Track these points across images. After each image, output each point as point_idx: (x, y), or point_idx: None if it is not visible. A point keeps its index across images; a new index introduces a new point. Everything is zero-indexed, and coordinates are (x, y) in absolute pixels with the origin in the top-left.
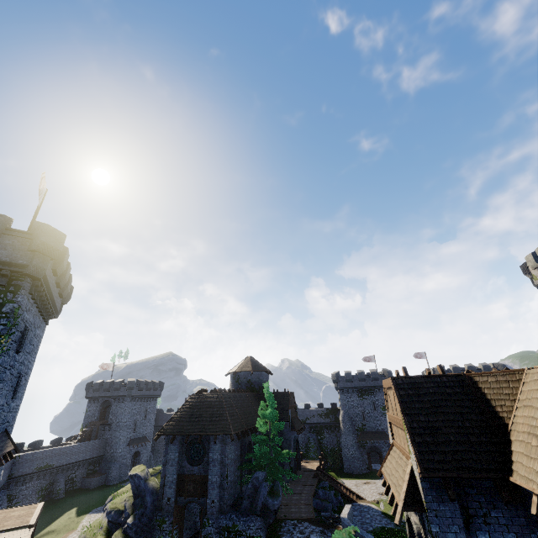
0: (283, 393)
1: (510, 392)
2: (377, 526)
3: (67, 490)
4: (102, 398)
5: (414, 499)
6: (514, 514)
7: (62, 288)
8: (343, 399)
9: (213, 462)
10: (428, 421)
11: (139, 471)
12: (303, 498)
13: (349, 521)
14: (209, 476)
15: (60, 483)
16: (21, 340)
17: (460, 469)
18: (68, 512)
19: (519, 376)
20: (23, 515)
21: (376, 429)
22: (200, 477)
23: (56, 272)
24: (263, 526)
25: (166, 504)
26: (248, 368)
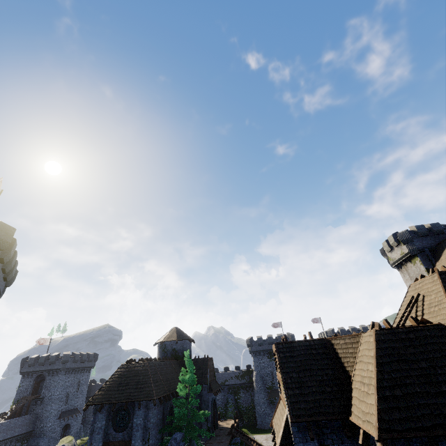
0: (203, 359)
1: (353, 351)
2: None
3: None
4: (37, 373)
5: (287, 442)
6: (355, 445)
7: (7, 273)
8: (256, 361)
9: (136, 427)
10: (298, 377)
11: (67, 442)
12: None
13: None
14: (132, 441)
15: None
16: None
17: (318, 414)
18: None
19: (358, 338)
20: None
21: None
22: (124, 443)
23: (3, 260)
24: None
25: None
26: (173, 338)
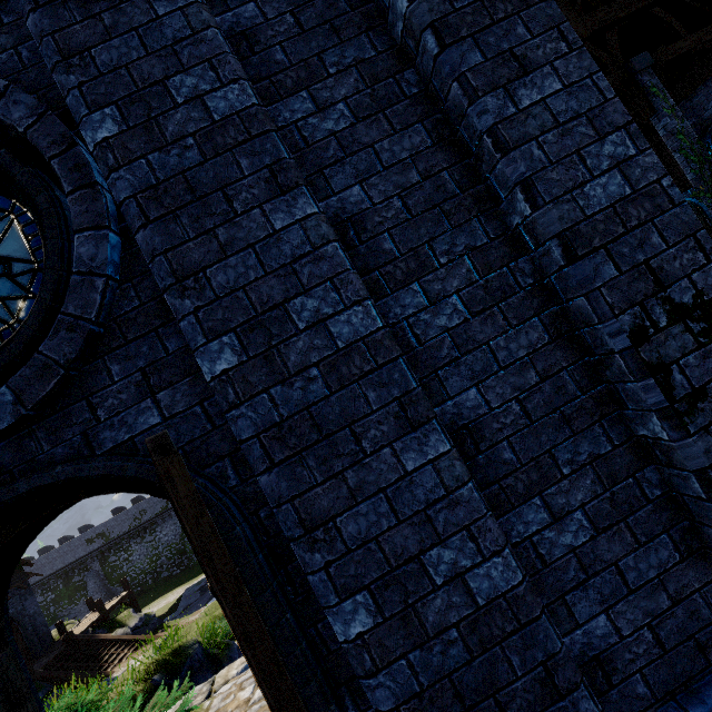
0: None
1: None
2: None
3: None
4: None
5: None
6: None
7: None
8: None
9: None
10: None
11: None
12: None
13: None
14: None
15: None
16: None
17: None
18: None
19: None
20: None
21: None
22: None
23: None
24: None
25: None
26: None
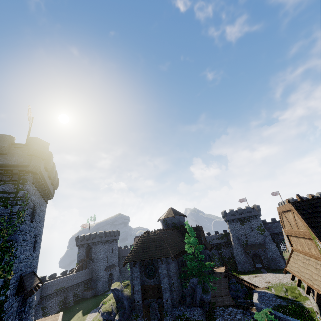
0: (196, 227)
1: None
2: (275, 304)
3: (74, 300)
4: (86, 245)
5: None
6: None
7: (52, 179)
8: (231, 227)
9: (162, 276)
10: None
11: (117, 286)
12: (222, 292)
13: (260, 304)
14: (161, 284)
15: (70, 297)
16: (32, 213)
17: None
18: (77, 314)
19: None
20: None
21: (255, 242)
22: (156, 286)
23: (47, 169)
24: (202, 313)
25: (137, 305)
26: (171, 215)
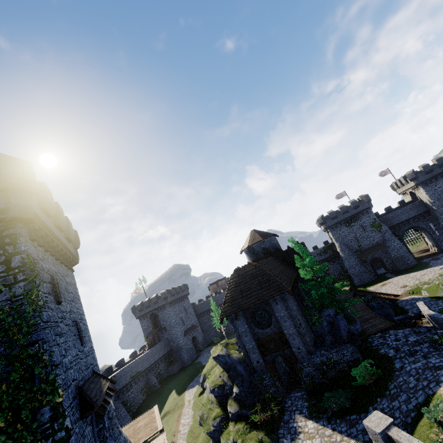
0: None
1: None
2: (439, 309)
3: (160, 381)
4: (148, 313)
5: None
6: None
7: (66, 232)
8: (334, 234)
9: (282, 319)
10: None
11: (219, 351)
12: (364, 314)
13: (439, 314)
14: (284, 331)
15: (153, 379)
16: (54, 290)
17: None
18: (170, 395)
19: None
20: (148, 423)
21: (371, 244)
22: (276, 335)
23: (48, 212)
24: (355, 349)
25: (258, 366)
26: (258, 239)
